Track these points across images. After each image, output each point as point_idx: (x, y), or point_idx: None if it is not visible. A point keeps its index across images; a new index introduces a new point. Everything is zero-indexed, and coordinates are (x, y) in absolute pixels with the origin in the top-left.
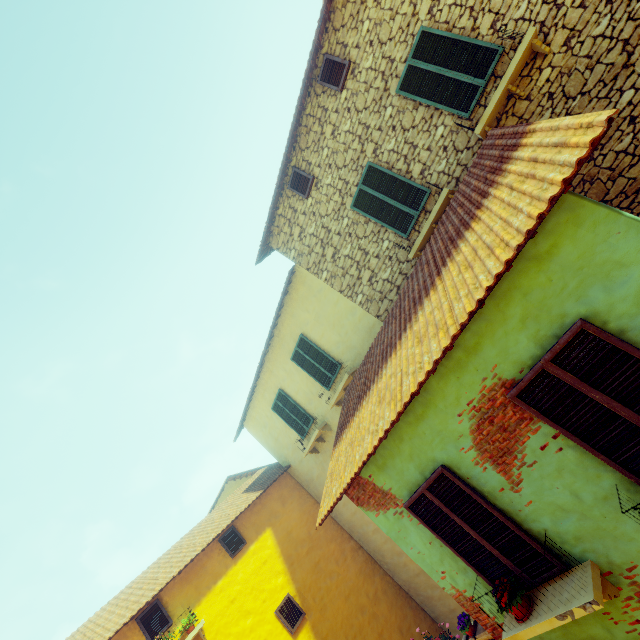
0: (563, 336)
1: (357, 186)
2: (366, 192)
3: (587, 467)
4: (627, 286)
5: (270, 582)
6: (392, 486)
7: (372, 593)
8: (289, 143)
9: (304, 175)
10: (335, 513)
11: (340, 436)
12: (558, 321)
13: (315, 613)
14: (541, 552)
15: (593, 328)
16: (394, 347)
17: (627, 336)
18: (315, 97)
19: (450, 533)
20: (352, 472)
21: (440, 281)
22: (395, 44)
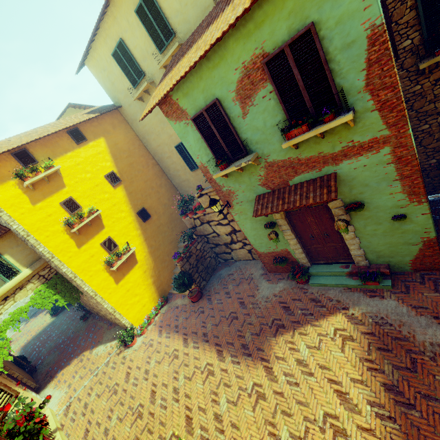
0: (301, 30)
1: None
2: None
3: (275, 110)
4: (340, 9)
5: (102, 163)
6: (188, 107)
7: (159, 184)
8: None
9: None
10: (147, 144)
11: (164, 78)
12: (304, 21)
13: (127, 183)
14: (241, 146)
15: (314, 30)
16: (217, 17)
17: (323, 42)
18: None
19: (208, 136)
20: (168, 88)
21: None
22: None
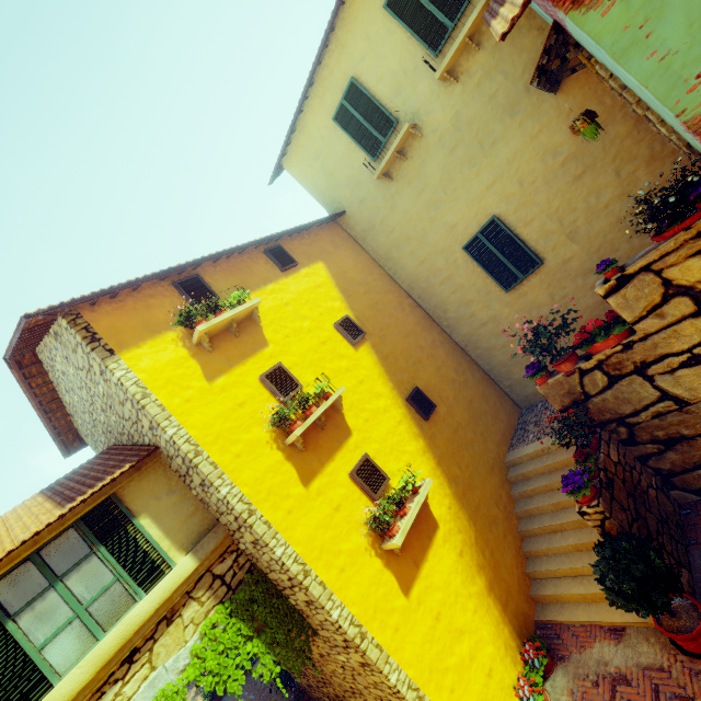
0: None
1: None
2: None
3: None
4: None
5: (326, 303)
6: None
7: (430, 341)
8: None
9: None
10: (395, 268)
11: None
12: None
13: (375, 338)
14: None
15: None
16: None
17: None
18: None
19: None
20: None
21: None
22: None
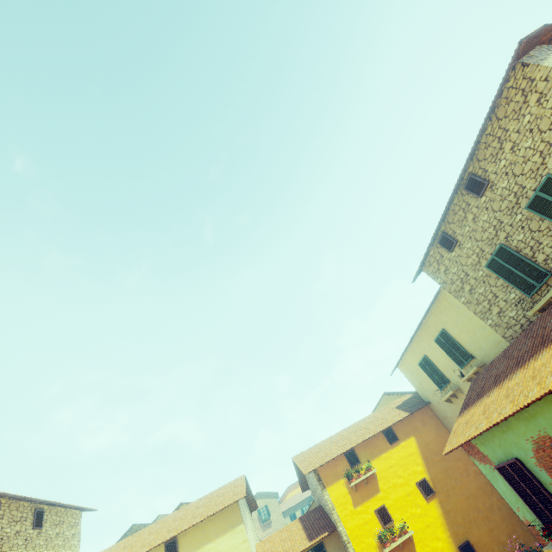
0: None
1: (491, 255)
2: (497, 261)
3: None
4: None
5: (413, 466)
6: (488, 454)
7: (488, 504)
8: (439, 224)
9: (450, 239)
10: None
11: (463, 411)
12: None
13: (442, 496)
14: None
15: None
16: (499, 382)
17: None
18: (461, 195)
19: (521, 491)
20: (463, 440)
21: (526, 367)
22: (526, 178)
